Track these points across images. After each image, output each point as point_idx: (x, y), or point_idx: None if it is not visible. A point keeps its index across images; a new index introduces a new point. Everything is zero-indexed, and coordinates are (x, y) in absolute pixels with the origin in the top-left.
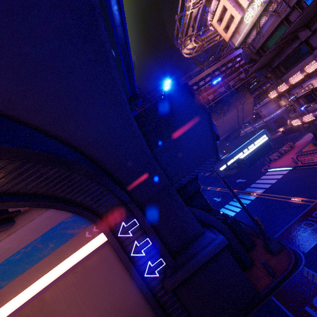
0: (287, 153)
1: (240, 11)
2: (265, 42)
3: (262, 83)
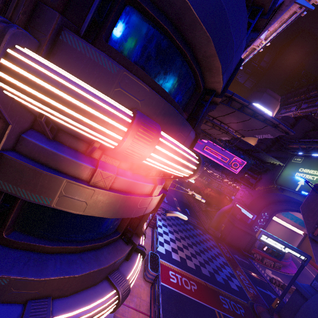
0: None
1: None
2: None
3: None
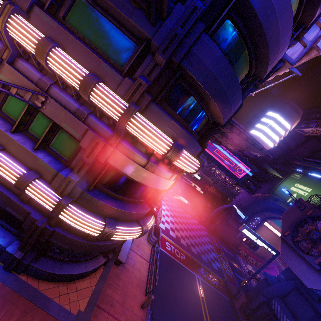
0: None
1: None
2: None
3: None
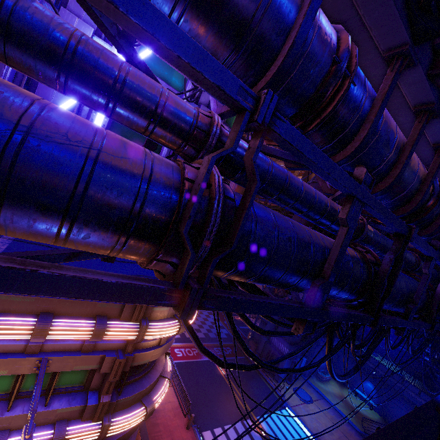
0: None
1: None
2: None
3: None
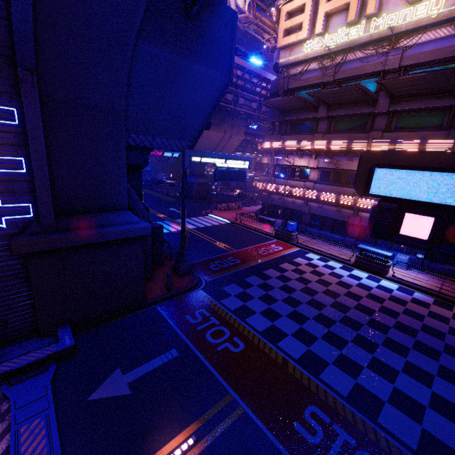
0: (232, 210)
1: (310, 30)
2: (298, 89)
3: (258, 134)
